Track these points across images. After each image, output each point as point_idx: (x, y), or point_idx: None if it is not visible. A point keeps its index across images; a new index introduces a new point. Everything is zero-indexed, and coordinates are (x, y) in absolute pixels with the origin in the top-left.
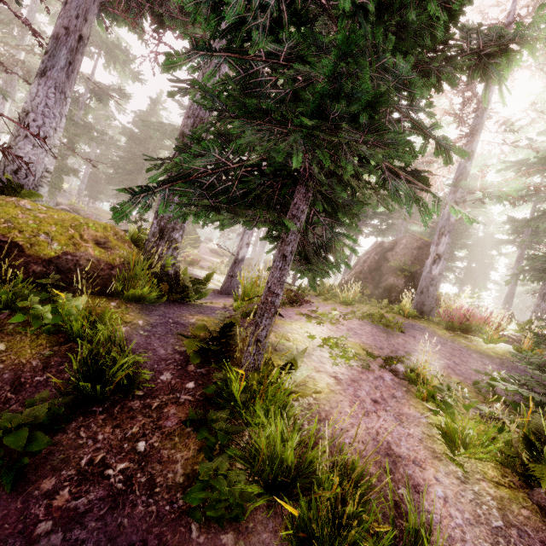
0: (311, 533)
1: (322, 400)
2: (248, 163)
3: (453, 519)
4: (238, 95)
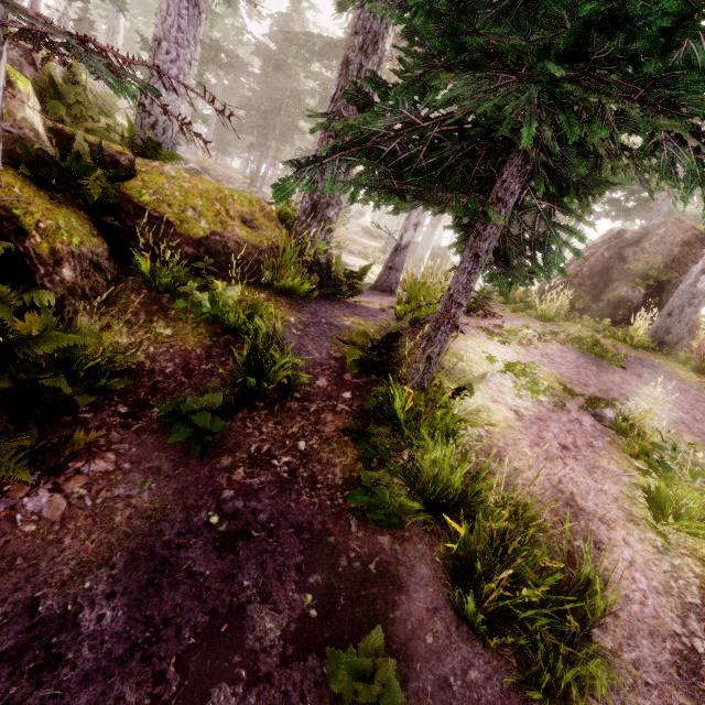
0: (470, 555)
1: (496, 434)
2: (447, 122)
3: (636, 582)
4: (446, 12)
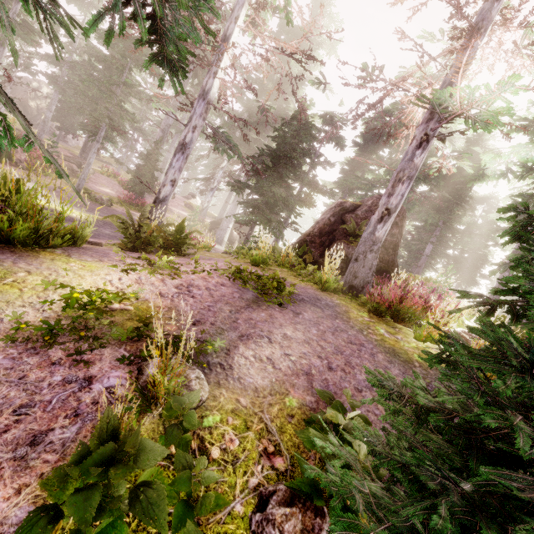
0: None
1: None
2: None
3: None
4: None
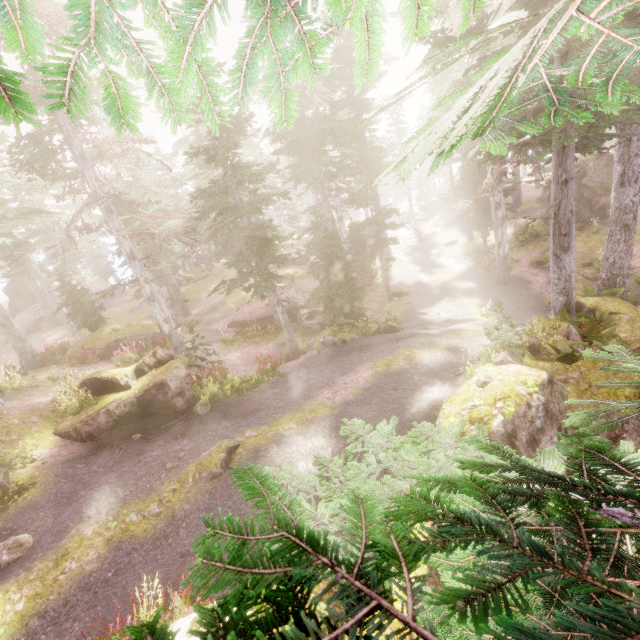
0: None
1: None
2: None
3: None
4: None
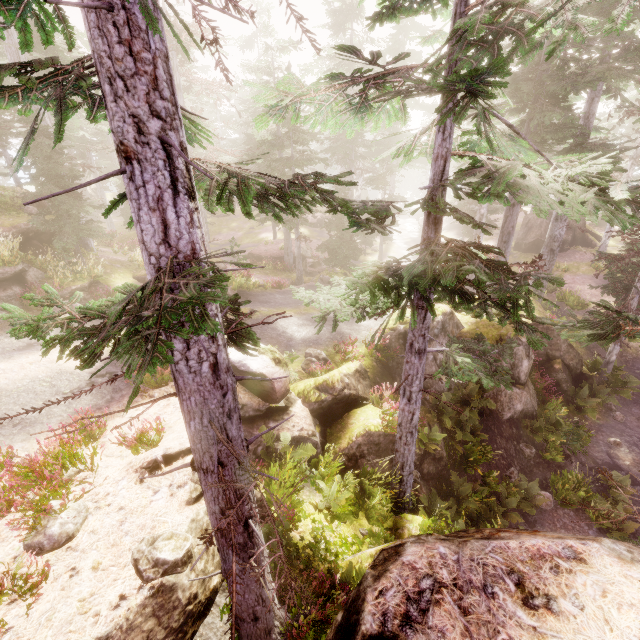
0: None
1: None
2: None
3: None
4: None
